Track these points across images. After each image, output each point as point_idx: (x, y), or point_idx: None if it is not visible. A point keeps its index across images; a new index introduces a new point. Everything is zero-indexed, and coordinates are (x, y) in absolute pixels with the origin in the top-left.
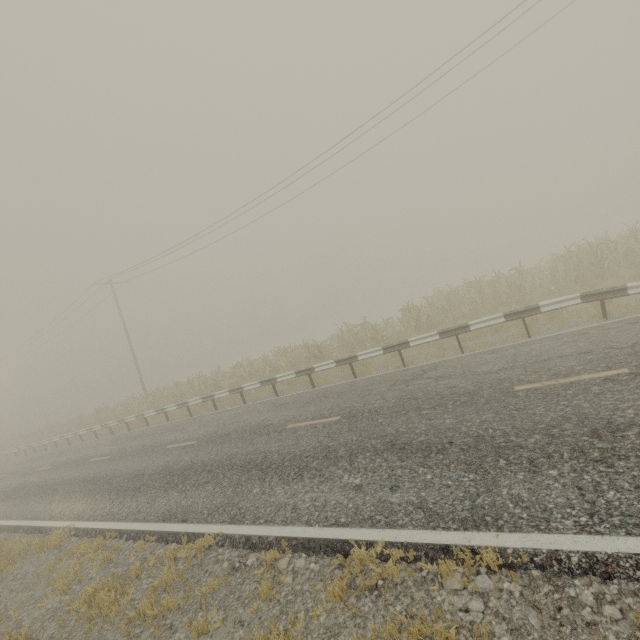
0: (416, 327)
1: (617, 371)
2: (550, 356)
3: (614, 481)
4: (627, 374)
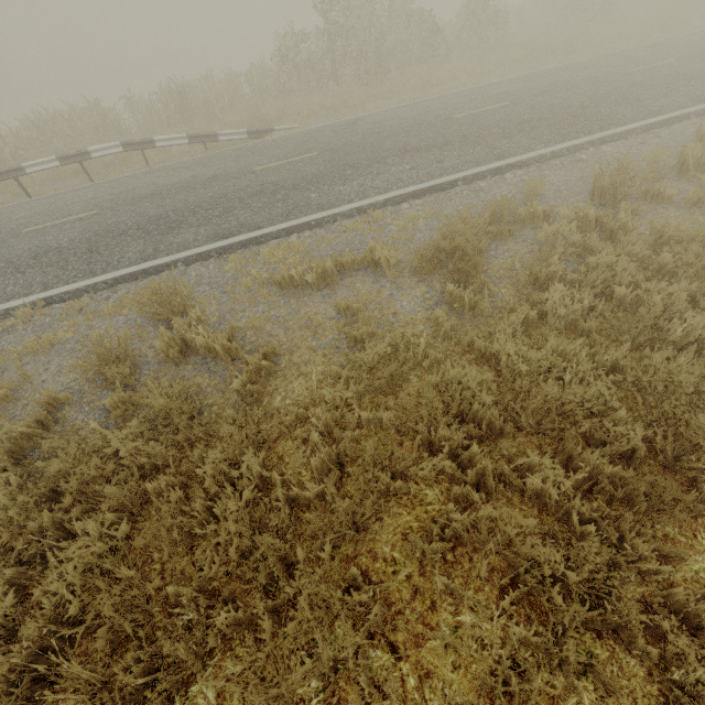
0: (1, 164)
1: (91, 213)
2: (74, 202)
3: (18, 281)
4: (92, 215)
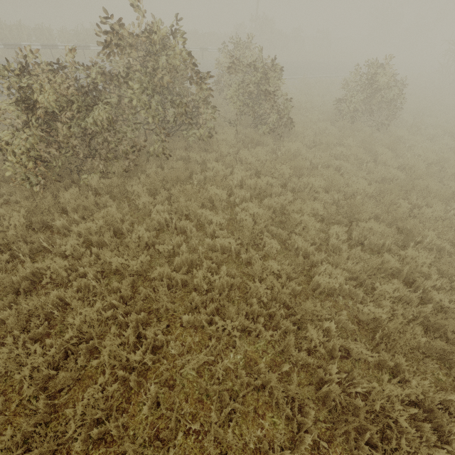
0: None
1: None
2: None
3: None
4: None
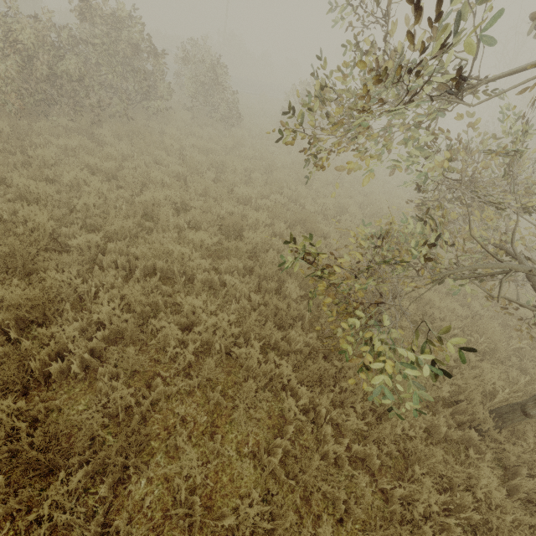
0: None
1: None
2: None
3: None
4: None
